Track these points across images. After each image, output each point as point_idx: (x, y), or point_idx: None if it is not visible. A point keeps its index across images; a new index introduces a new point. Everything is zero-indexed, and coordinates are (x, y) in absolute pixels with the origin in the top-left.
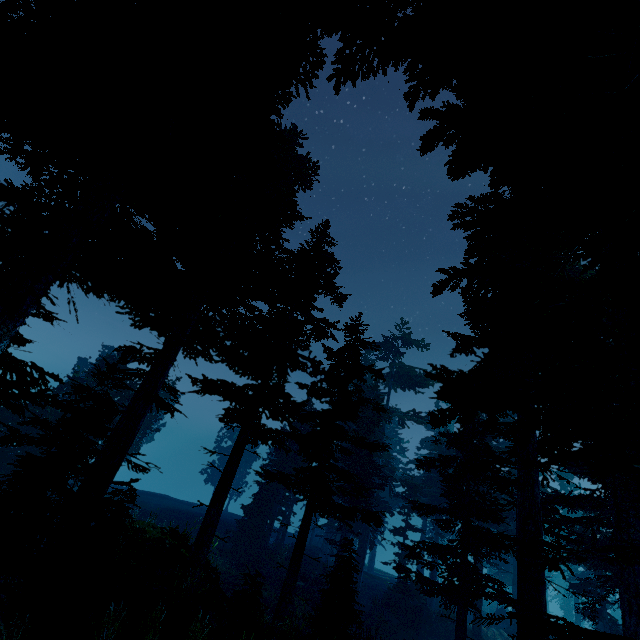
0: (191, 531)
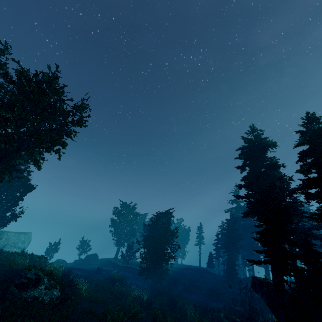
0: (195, 275)
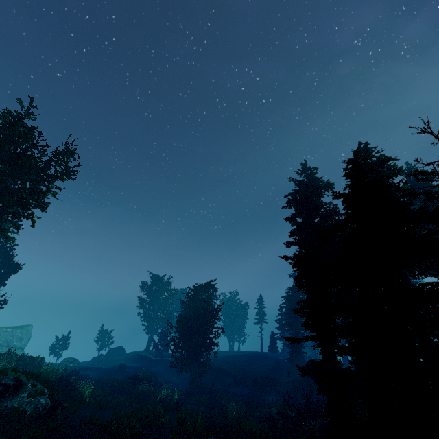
0: (252, 364)
